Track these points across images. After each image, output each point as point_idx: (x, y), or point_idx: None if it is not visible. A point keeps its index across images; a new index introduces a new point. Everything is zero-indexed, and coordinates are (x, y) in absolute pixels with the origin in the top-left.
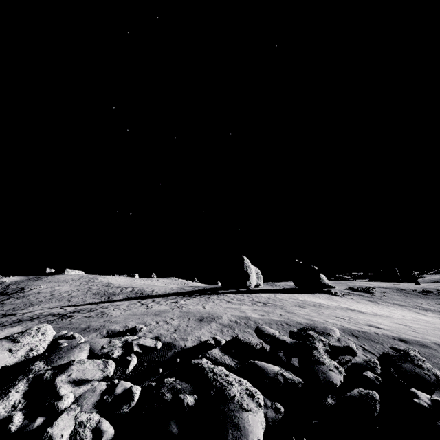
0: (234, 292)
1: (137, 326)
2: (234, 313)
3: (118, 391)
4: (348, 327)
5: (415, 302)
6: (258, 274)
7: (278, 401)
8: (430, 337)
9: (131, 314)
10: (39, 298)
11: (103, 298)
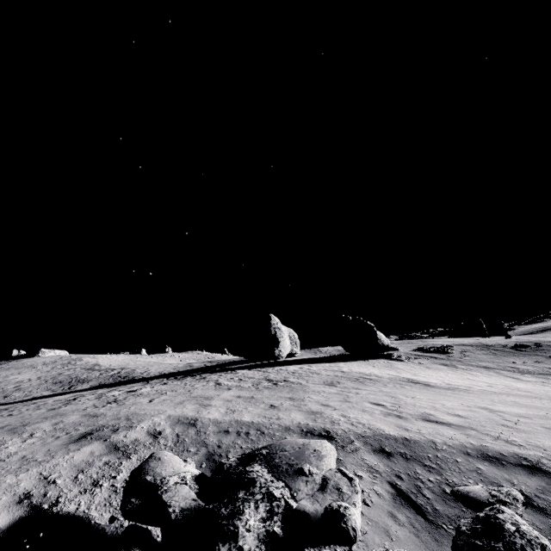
0: (253, 366)
1: None
2: (178, 412)
3: None
4: (378, 430)
5: (507, 362)
6: (293, 338)
7: None
8: (543, 440)
9: None
10: None
11: (61, 389)
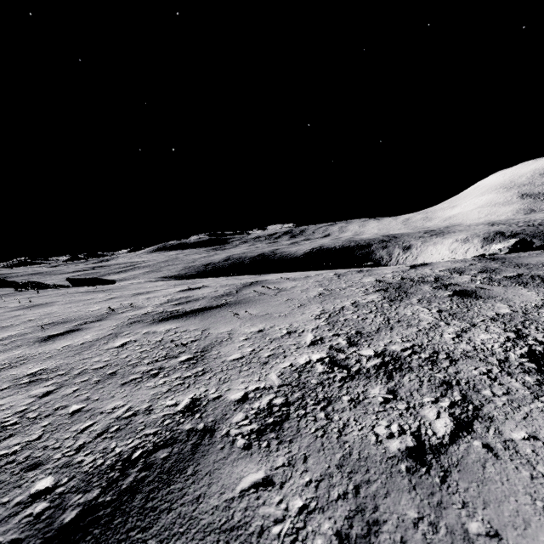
0: None
1: None
2: None
3: None
4: None
5: None
6: None
7: None
8: None
9: None
10: None
11: None
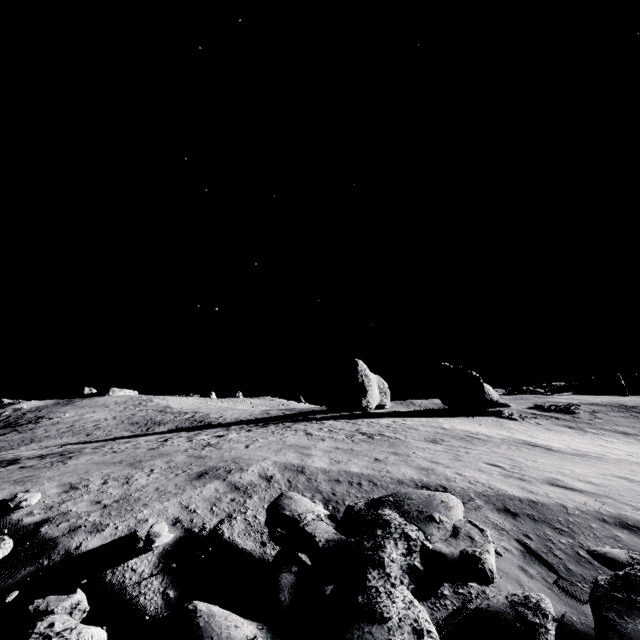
0: (339, 417)
1: (20, 495)
2: (282, 459)
3: None
4: (500, 490)
5: None
6: (383, 388)
7: None
8: None
9: (98, 462)
10: (49, 432)
11: (139, 430)
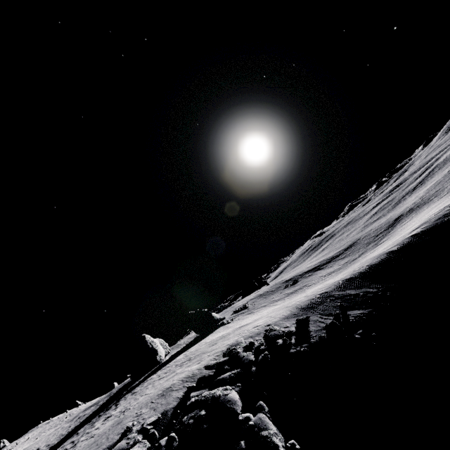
0: (151, 373)
1: (128, 425)
2: (180, 376)
3: (164, 443)
4: (246, 335)
5: (271, 299)
6: (163, 343)
7: (237, 383)
8: (277, 316)
9: (89, 445)
10: None
11: None
